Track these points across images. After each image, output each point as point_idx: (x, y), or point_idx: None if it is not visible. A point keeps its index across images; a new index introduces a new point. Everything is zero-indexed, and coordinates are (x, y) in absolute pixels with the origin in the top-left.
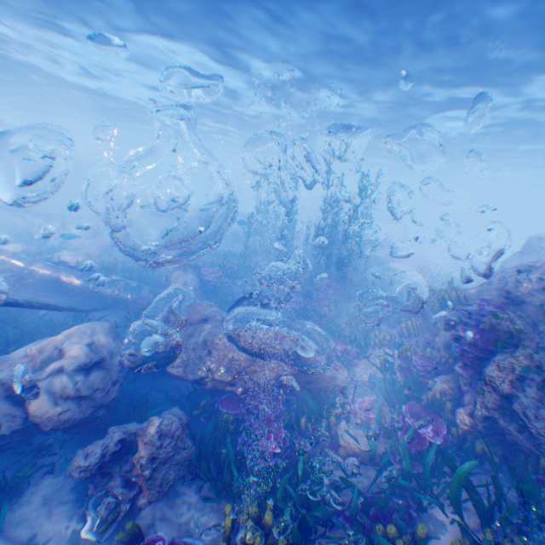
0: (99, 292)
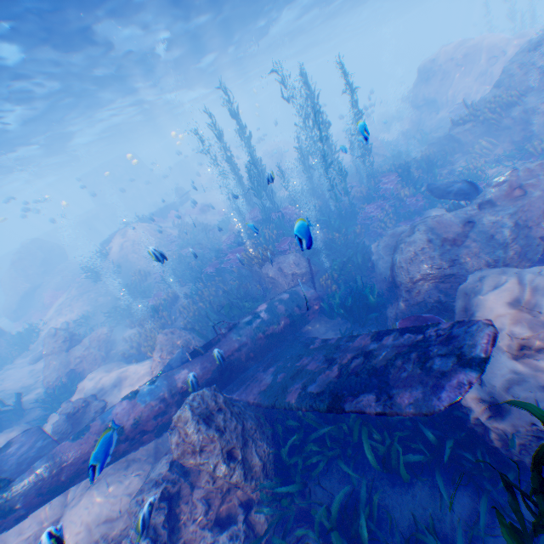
0: (273, 334)
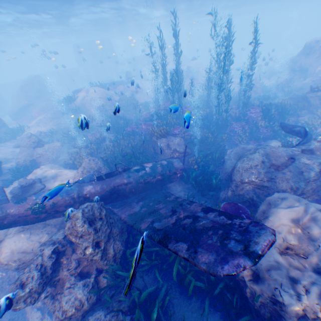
0: (149, 182)
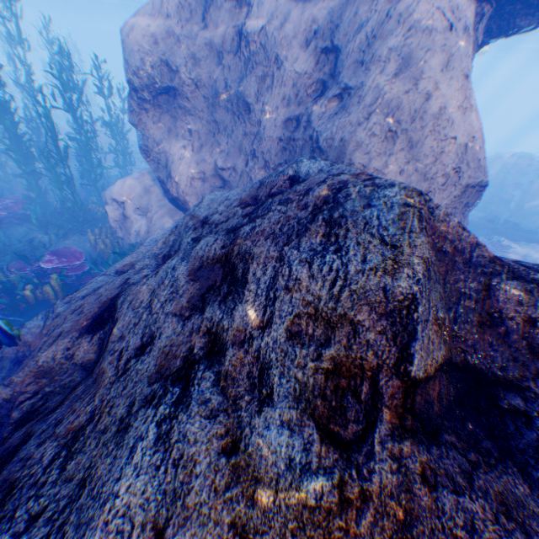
0: None
